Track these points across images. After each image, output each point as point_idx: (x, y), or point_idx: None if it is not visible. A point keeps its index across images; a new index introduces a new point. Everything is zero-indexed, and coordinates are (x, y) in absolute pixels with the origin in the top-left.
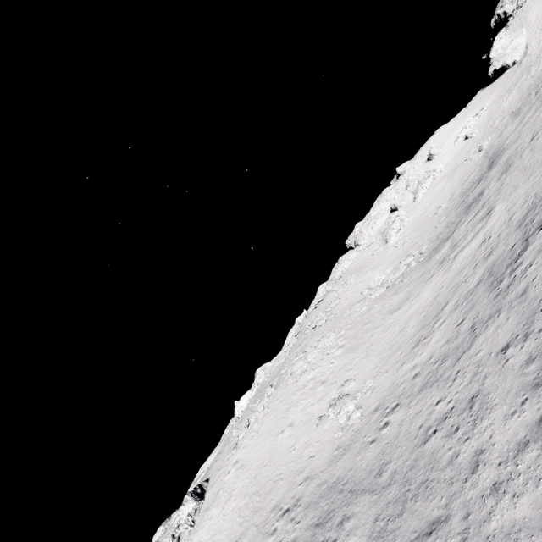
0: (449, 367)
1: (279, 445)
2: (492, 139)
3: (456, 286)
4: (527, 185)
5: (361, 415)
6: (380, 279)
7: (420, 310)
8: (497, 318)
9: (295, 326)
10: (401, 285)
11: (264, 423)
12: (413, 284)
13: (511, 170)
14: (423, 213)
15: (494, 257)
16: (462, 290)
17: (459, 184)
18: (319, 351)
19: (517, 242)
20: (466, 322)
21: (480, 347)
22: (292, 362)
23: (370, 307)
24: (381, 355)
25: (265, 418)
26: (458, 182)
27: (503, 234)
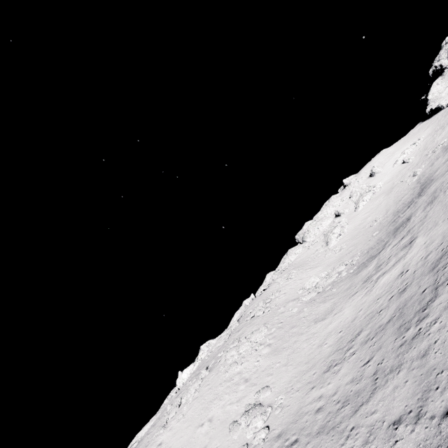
0: (346, 416)
1: (196, 440)
2: (425, 167)
3: (372, 315)
4: (445, 225)
5: (266, 436)
6: (314, 281)
7: (339, 328)
8: (397, 375)
9: (241, 308)
10: (330, 294)
11: (192, 407)
12: (339, 296)
13: (435, 204)
14: (361, 223)
15: (406, 295)
16: (375, 321)
17: (394, 202)
18: (251, 344)
19: (427, 287)
20: (371, 364)
21: (376, 406)
22: (228, 347)
23: (300, 310)
24: (298, 368)
25: (193, 403)
26: (393, 200)
27: (418, 272)
